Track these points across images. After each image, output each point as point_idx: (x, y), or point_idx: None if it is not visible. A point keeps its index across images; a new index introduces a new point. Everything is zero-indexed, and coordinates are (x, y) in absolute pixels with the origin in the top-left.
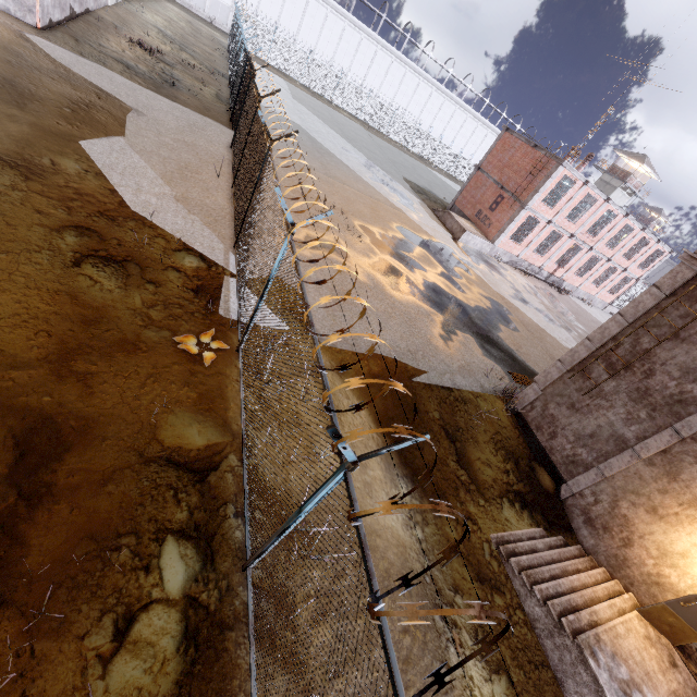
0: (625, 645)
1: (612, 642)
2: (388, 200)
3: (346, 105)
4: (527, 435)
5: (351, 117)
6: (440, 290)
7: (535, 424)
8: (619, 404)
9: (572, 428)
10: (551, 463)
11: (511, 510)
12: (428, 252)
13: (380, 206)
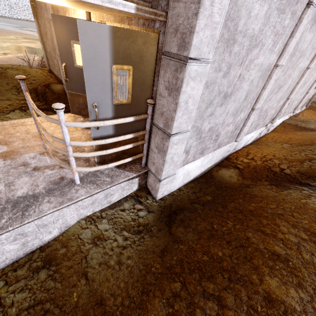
0: (25, 128)
1: (4, 128)
2: (20, 32)
3: (23, 16)
4: (55, 78)
5: (30, 22)
6: (27, 47)
7: (52, 68)
8: (41, 2)
9: (51, 48)
10: (61, 81)
11: (19, 113)
12: (37, 41)
13: (6, 33)
